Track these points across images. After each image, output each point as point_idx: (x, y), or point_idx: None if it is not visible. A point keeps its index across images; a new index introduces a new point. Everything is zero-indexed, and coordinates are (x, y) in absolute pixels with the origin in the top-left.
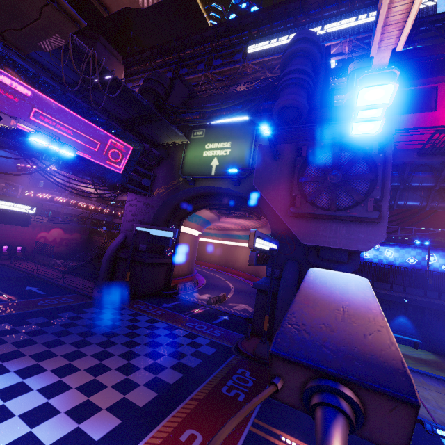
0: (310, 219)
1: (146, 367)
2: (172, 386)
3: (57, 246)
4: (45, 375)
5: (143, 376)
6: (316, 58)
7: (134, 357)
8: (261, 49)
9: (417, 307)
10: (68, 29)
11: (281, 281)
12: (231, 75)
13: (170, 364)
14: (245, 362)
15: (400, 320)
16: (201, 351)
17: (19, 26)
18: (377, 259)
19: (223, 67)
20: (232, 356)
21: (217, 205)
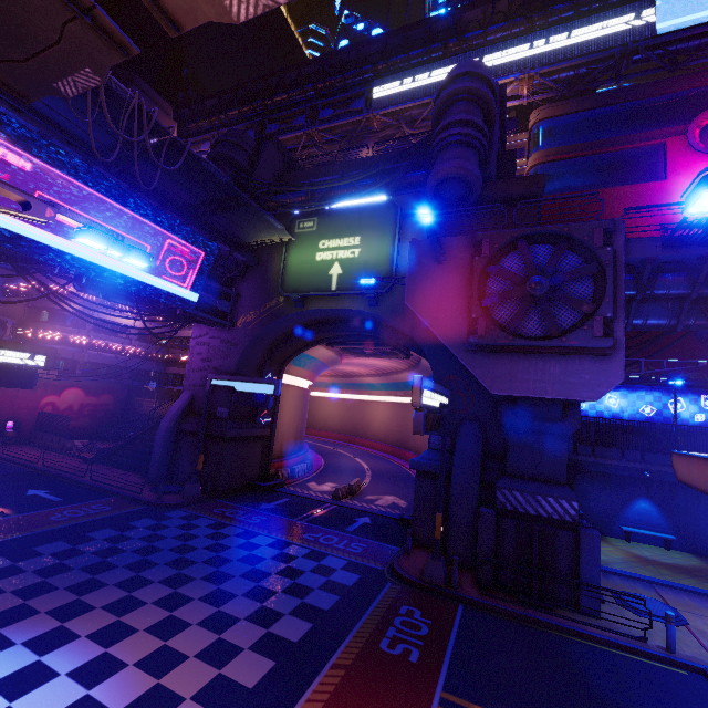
0: (501, 354)
1: (249, 616)
2: (297, 647)
3: (74, 417)
4: (78, 645)
5: (247, 633)
6: (489, 103)
7: (227, 600)
8: (394, 92)
9: (665, 484)
10: (108, 59)
11: (455, 456)
12: (349, 133)
13: (288, 608)
14: (409, 594)
15: (641, 505)
16: (336, 580)
17: (22, 56)
18: (594, 410)
19: (335, 120)
20: (387, 585)
21: (340, 338)
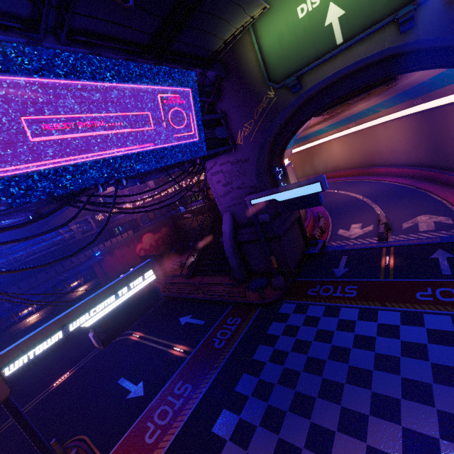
0: None
1: None
2: None
3: (157, 249)
4: None
5: None
6: None
7: None
8: None
9: None
10: None
11: None
12: None
13: None
14: None
15: None
16: None
17: None
18: None
19: None
20: None
21: (331, 102)
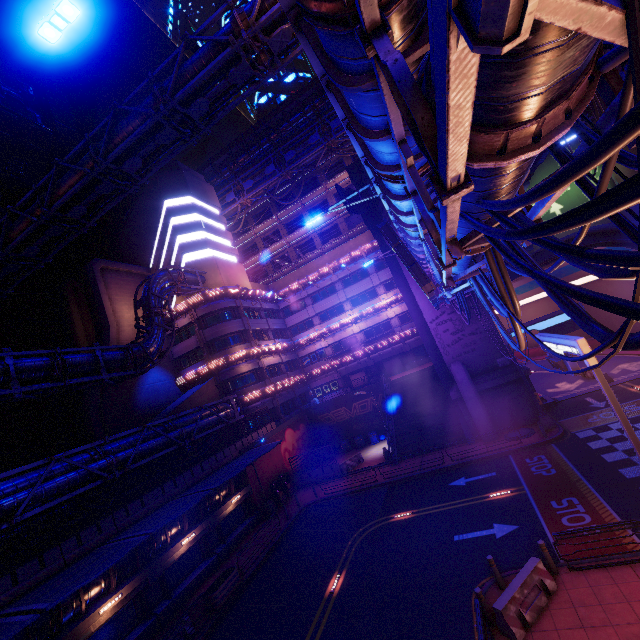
0: None
1: None
2: None
3: (299, 453)
4: None
5: None
6: None
7: None
8: None
9: None
10: None
11: None
12: None
13: None
14: None
15: None
16: None
17: None
18: None
19: None
20: None
21: None
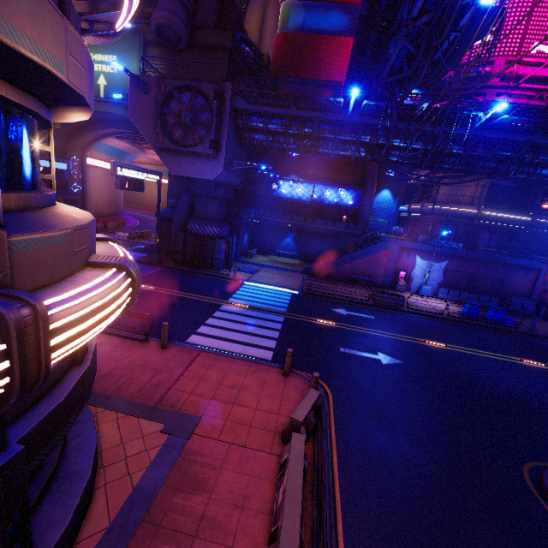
0: (176, 153)
1: None
2: None
3: None
4: None
5: None
6: None
7: None
8: None
9: (298, 230)
10: None
11: (176, 210)
12: None
13: None
14: (140, 265)
15: (287, 240)
16: None
17: None
18: (290, 194)
19: None
20: None
21: (123, 134)
